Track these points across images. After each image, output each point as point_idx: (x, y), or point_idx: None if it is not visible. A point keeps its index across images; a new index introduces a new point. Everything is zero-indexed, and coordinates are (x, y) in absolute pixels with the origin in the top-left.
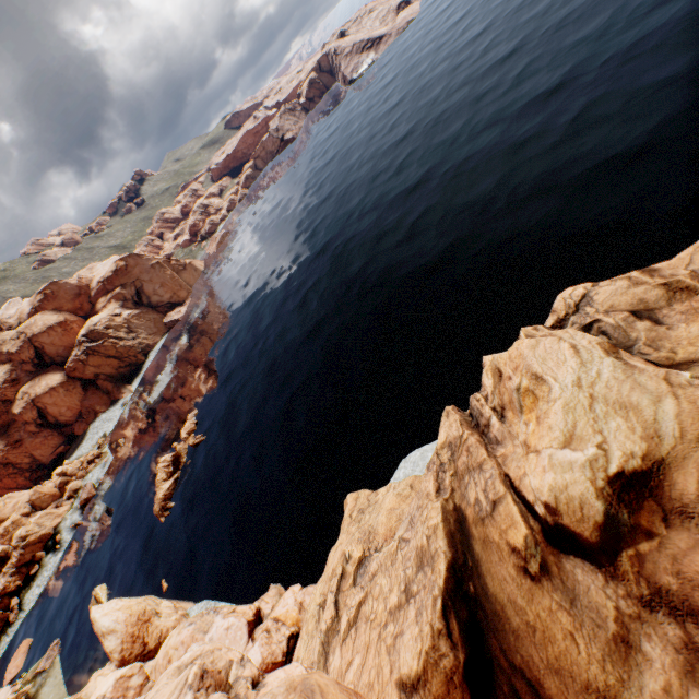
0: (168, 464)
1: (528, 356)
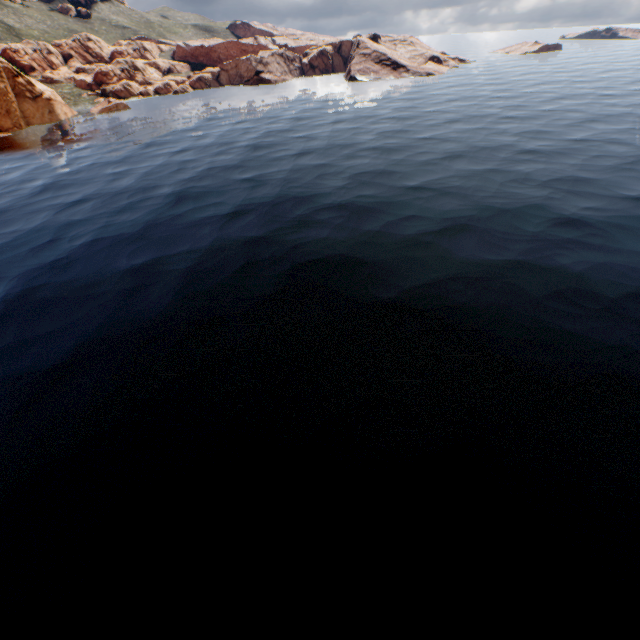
0: None
1: None
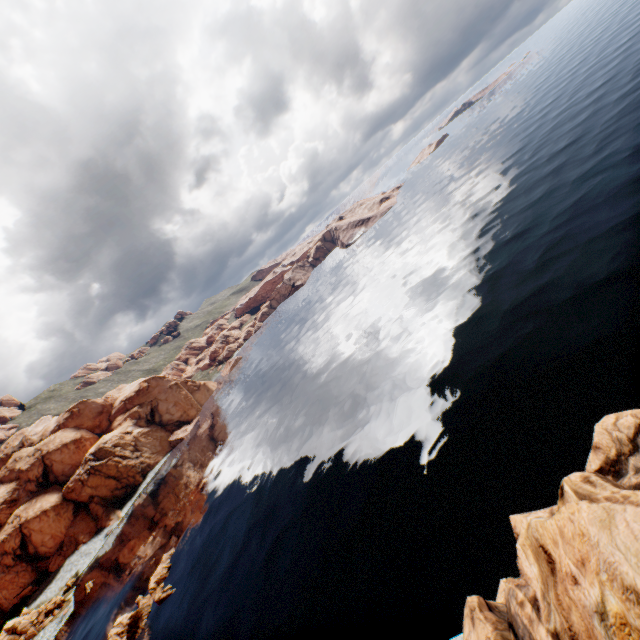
0: (123, 630)
1: (600, 542)
